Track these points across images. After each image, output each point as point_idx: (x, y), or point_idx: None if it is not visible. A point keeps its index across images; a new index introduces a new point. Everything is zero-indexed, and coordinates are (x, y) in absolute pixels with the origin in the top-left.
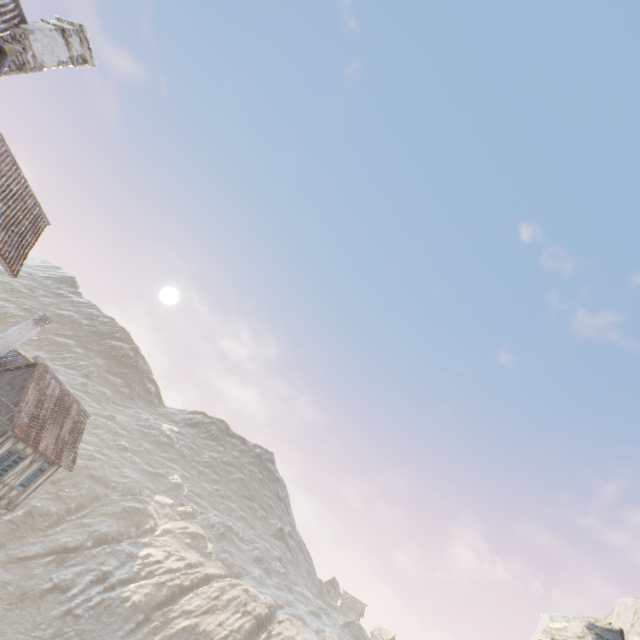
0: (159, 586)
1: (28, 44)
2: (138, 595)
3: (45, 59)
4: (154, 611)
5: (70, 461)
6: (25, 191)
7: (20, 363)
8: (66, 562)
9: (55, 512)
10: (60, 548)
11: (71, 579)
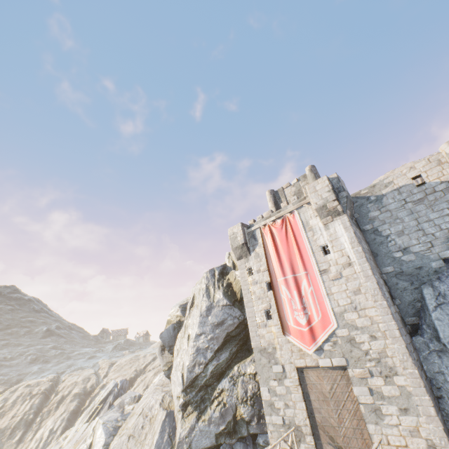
0: None
1: None
2: None
3: None
4: None
5: None
6: None
7: None
8: None
9: None
10: None
11: None
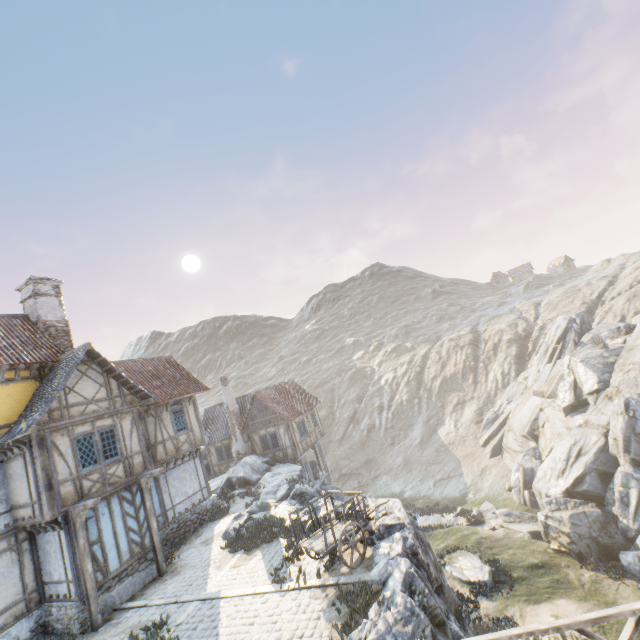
0: (408, 384)
1: (49, 323)
2: (404, 397)
3: (59, 315)
4: (419, 393)
5: (315, 401)
6: (150, 363)
7: (243, 401)
8: (359, 420)
9: (327, 414)
10: (349, 420)
11: (370, 422)
